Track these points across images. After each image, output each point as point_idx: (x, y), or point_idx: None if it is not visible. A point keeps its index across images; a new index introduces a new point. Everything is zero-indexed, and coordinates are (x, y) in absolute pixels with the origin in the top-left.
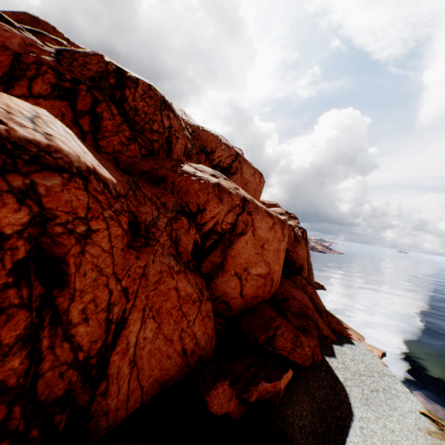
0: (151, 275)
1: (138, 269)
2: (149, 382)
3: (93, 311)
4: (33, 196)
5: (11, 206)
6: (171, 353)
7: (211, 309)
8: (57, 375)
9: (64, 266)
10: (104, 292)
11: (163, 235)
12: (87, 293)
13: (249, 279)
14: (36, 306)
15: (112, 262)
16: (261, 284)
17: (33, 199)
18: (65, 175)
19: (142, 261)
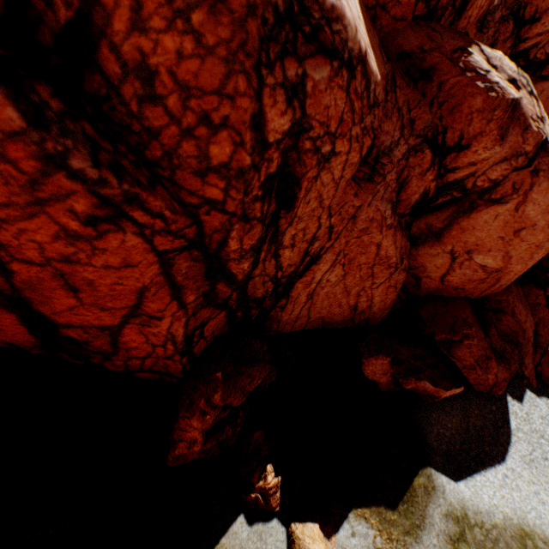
0: (360, 221)
1: (350, 208)
2: (315, 317)
3: (299, 240)
4: (300, 95)
5: (279, 106)
6: (343, 303)
7: (401, 281)
8: (260, 282)
9: (296, 189)
10: (314, 224)
11: (392, 171)
12: (302, 221)
13: (464, 266)
14: (267, 223)
15: (333, 194)
16: (477, 279)
17: (298, 100)
18: (334, 64)
19: (358, 201)
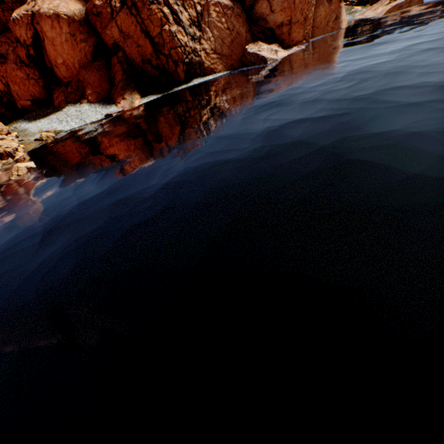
0: (9, 72)
1: (4, 70)
2: None
3: None
4: None
5: None
6: (29, 96)
7: (35, 83)
8: None
9: None
10: None
11: (11, 56)
12: None
13: (60, 68)
14: None
15: None
16: (67, 70)
17: None
18: None
19: (5, 68)
